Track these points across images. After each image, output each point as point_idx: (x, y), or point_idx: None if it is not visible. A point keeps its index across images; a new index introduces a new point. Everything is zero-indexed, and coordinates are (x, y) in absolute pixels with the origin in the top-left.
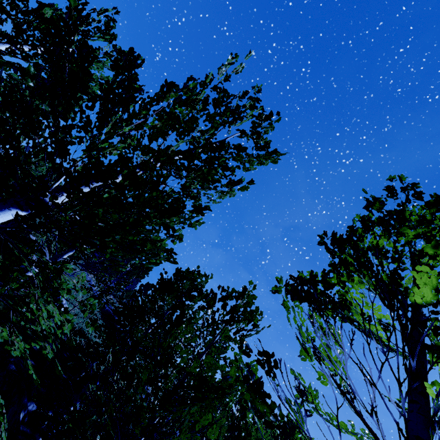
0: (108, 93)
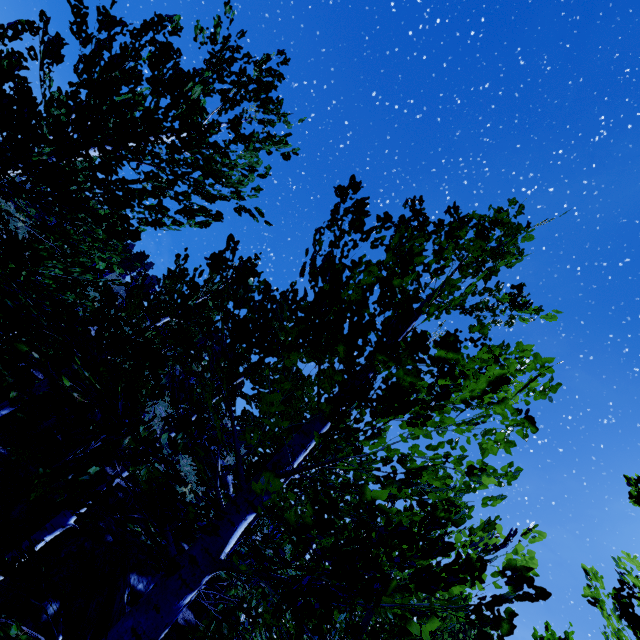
0: (439, 398)
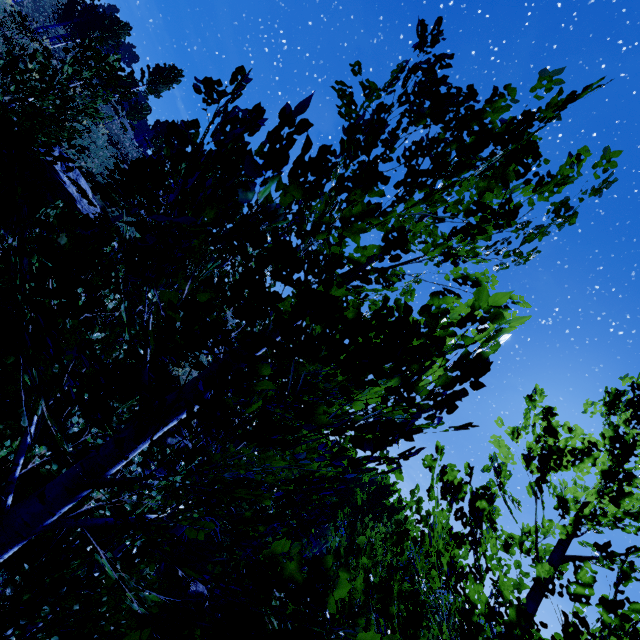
0: None
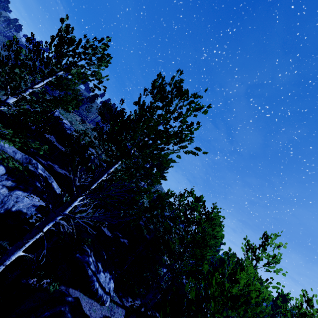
0: None
